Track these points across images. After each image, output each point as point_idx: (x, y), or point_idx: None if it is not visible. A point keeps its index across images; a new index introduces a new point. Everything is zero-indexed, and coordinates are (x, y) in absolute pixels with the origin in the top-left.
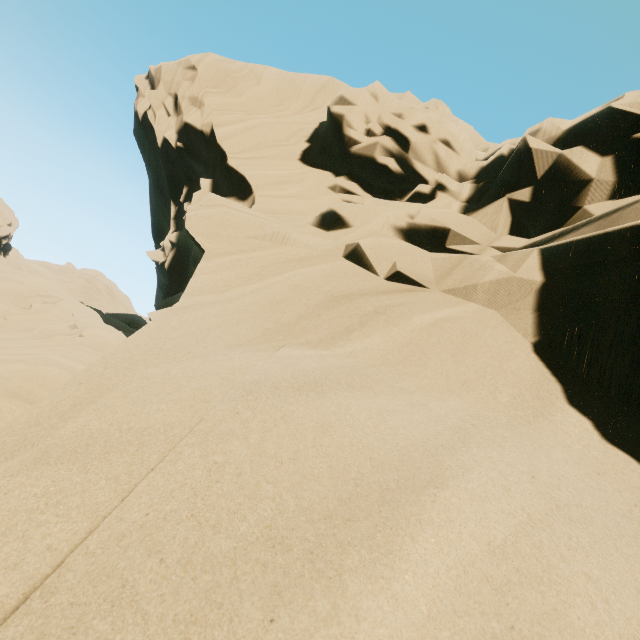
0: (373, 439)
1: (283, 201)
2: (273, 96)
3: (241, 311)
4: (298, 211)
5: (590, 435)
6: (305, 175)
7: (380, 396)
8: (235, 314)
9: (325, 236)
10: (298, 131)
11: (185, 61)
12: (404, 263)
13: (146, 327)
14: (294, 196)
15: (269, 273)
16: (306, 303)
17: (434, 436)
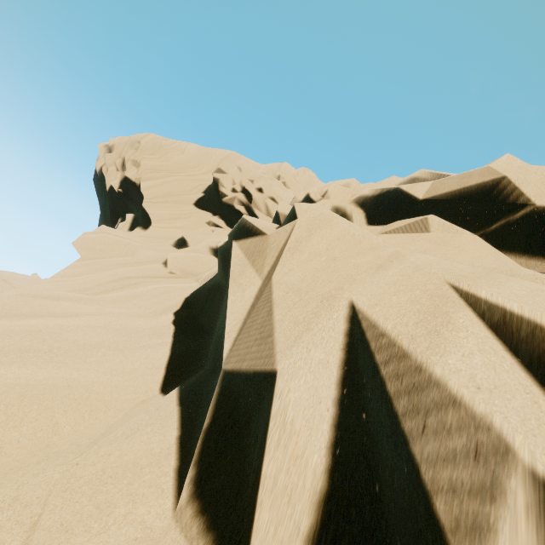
0: (60, 310)
1: (169, 230)
2: (192, 161)
3: (74, 284)
4: (175, 237)
5: (168, 321)
6: (192, 214)
7: (86, 305)
8: (69, 285)
9: (172, 252)
10: (199, 186)
11: (134, 137)
12: (185, 265)
13: (18, 288)
14: (179, 227)
15: (109, 269)
16: (107, 280)
17: (88, 313)
